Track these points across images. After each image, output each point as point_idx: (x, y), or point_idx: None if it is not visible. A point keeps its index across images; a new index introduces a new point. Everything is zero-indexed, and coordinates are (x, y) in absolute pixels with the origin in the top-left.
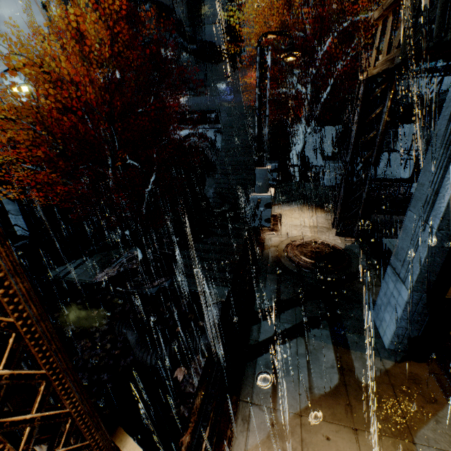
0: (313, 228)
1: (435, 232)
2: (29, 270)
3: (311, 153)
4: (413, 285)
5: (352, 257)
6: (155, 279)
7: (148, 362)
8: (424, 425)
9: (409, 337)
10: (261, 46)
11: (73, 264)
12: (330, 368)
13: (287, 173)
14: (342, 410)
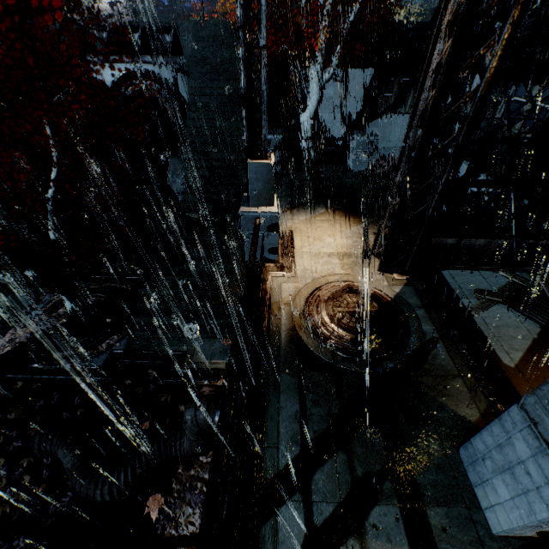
0: (344, 258)
1: None
2: None
3: (327, 113)
4: None
5: (408, 316)
6: (100, 340)
7: (98, 500)
8: None
9: (542, 530)
10: None
11: None
12: None
13: (295, 144)
14: None
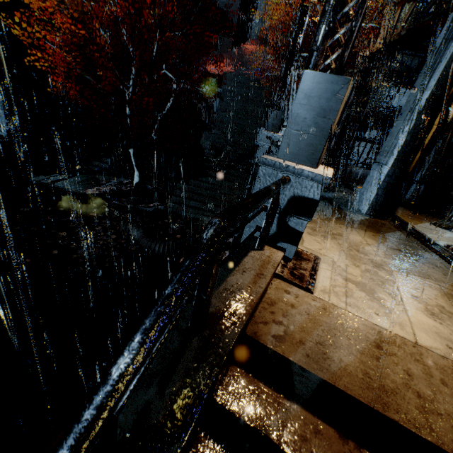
0: None
1: (414, 122)
2: (4, 171)
3: None
4: (392, 162)
5: (335, 187)
6: (151, 201)
7: (156, 250)
8: (388, 233)
9: (380, 204)
10: (304, 4)
11: (57, 177)
12: (334, 212)
13: None
14: (345, 223)
